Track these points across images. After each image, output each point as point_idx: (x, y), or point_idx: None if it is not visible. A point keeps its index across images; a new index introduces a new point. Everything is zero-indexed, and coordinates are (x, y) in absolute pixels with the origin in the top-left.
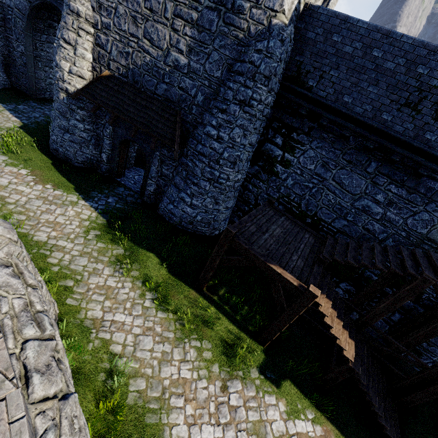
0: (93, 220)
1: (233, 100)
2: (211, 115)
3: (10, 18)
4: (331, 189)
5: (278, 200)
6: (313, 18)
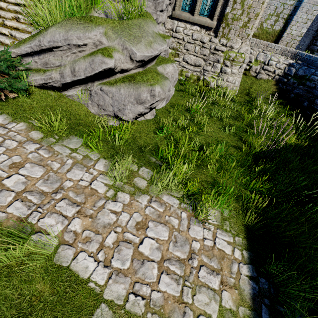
0: None
1: None
2: None
3: None
4: None
5: None
6: None
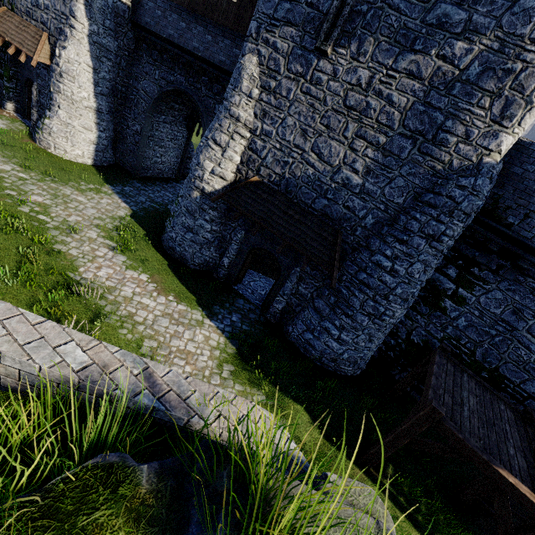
0: (223, 348)
1: (417, 232)
2: (383, 242)
3: (133, 98)
4: (524, 342)
5: (441, 340)
6: (521, 154)
